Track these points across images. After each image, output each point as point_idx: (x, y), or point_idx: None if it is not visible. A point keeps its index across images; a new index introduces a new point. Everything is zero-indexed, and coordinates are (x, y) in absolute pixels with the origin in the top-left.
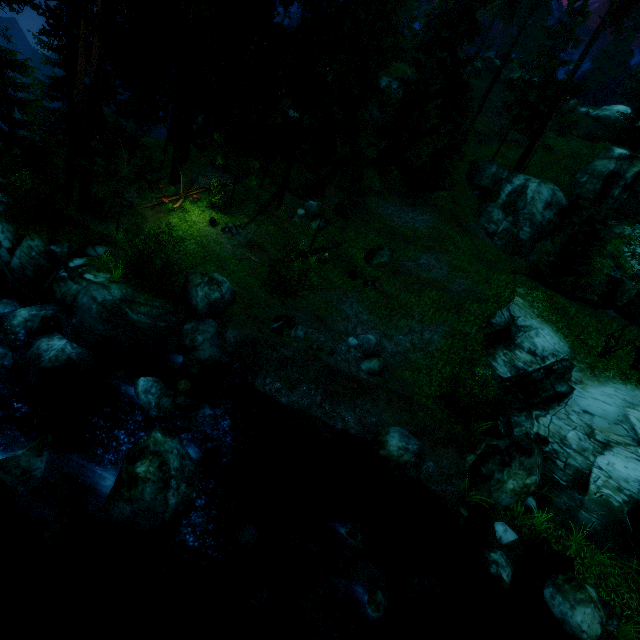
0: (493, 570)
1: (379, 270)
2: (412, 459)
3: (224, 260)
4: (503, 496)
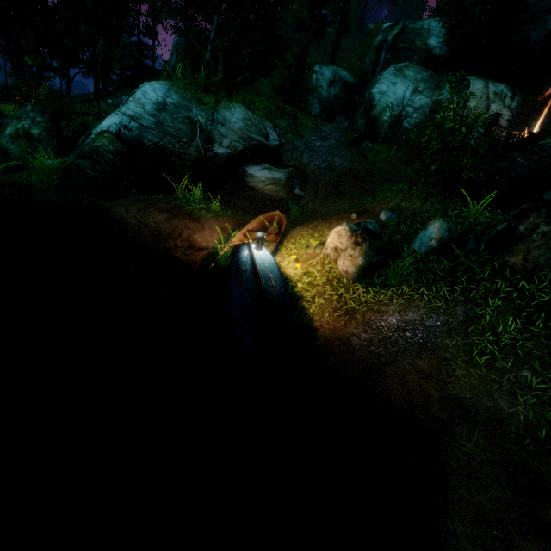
0: None
1: None
2: None
3: None
4: (4, 140)
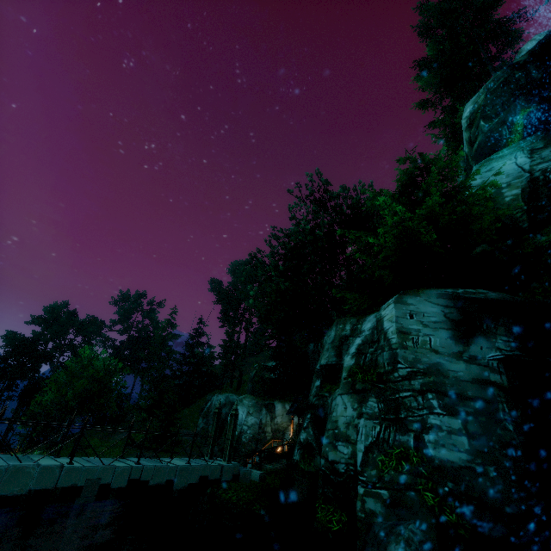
0: None
1: None
2: None
3: None
4: None
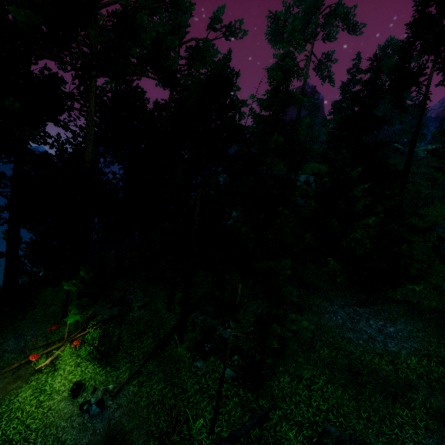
0: None
1: None
2: None
3: None
4: None
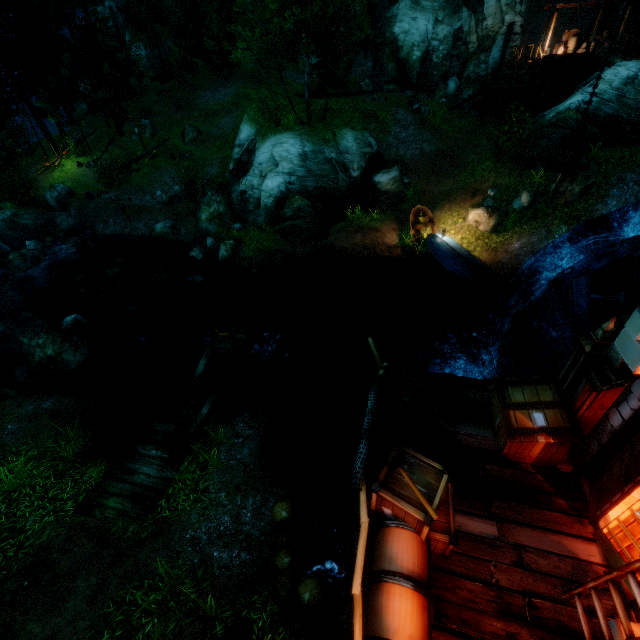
0: (191, 254)
1: (193, 145)
2: (169, 231)
3: (88, 184)
4: (204, 224)
